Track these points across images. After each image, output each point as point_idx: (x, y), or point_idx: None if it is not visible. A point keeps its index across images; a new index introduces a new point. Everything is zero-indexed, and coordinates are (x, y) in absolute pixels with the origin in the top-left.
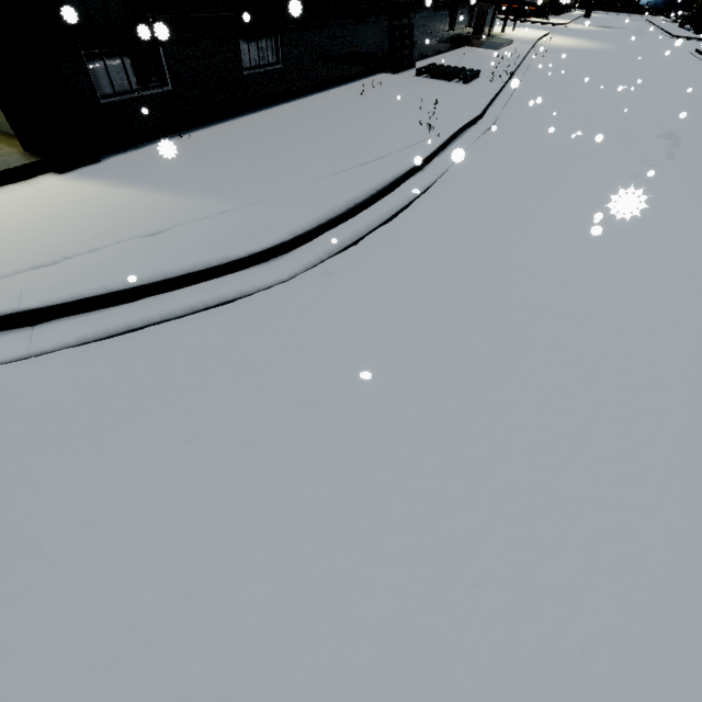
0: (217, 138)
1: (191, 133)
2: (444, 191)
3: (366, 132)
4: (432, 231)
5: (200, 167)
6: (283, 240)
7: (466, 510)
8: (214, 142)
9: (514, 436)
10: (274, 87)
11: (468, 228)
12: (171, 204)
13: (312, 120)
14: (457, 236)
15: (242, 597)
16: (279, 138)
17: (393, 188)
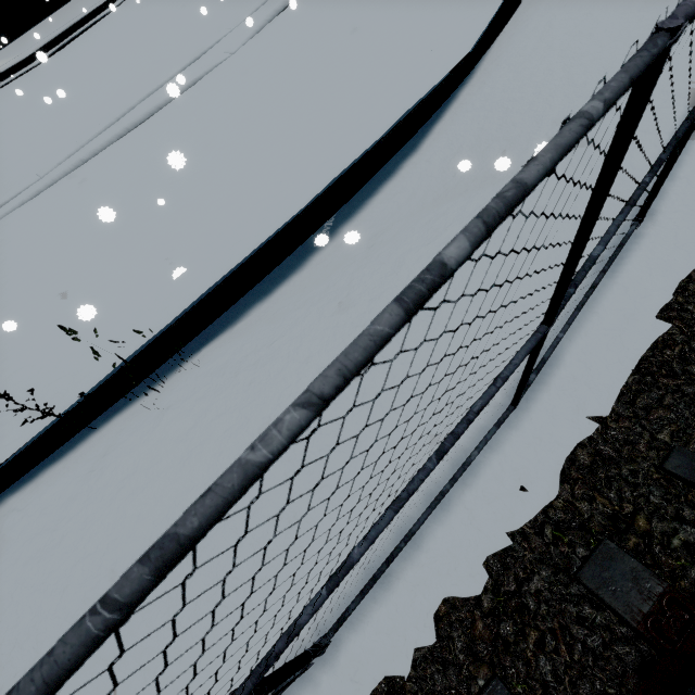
0: (22, 39)
1: (12, 43)
2: (112, 14)
3: (88, 3)
4: (94, 30)
5: (13, 50)
6: (33, 53)
7: (59, 76)
8: (20, 41)
9: (78, 62)
10: (47, 3)
11: (109, 23)
12: (1, 63)
13: (66, 11)
14: (102, 27)
15: (14, 101)
16: (47, 26)
17: (85, 22)
